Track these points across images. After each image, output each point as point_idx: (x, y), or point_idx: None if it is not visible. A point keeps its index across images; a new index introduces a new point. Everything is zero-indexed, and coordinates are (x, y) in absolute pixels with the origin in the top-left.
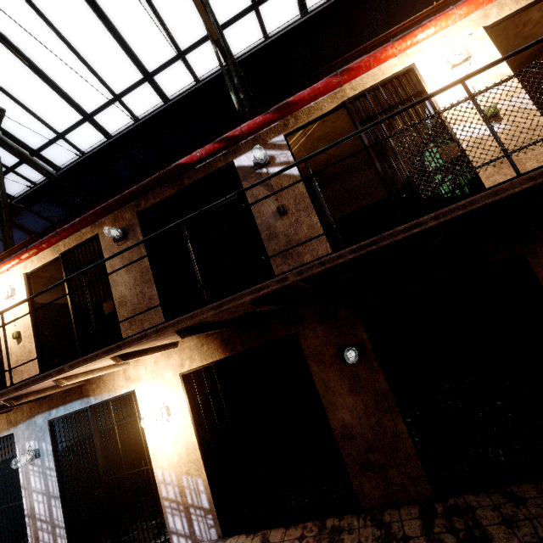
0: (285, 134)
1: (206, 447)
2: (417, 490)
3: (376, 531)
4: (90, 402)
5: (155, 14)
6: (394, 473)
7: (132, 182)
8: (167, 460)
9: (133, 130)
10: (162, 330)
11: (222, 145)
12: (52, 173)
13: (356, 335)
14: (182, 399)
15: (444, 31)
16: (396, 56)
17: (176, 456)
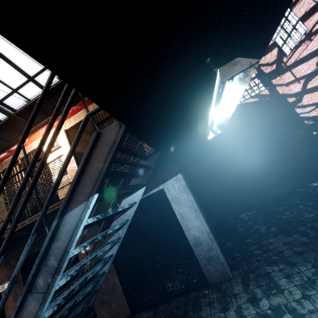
0: None
1: None
2: None
3: None
4: None
5: None
6: None
7: None
8: None
9: None
10: None
11: None
12: None
13: None
14: None
15: (52, 130)
16: (31, 143)
17: None
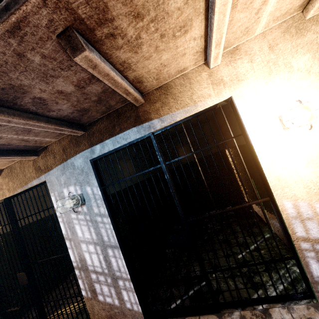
0: None
1: None
2: None
3: None
4: (152, 127)
5: None
6: None
7: None
8: (304, 186)
9: None
10: None
11: None
12: None
13: None
14: None
15: None
16: None
17: None
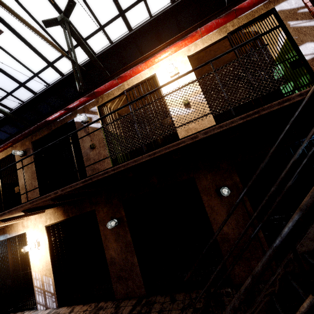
0: (98, 106)
1: (54, 263)
2: (139, 292)
3: (113, 310)
4: (7, 236)
5: (48, 35)
6: (130, 282)
7: (30, 126)
8: (37, 268)
9: (46, 91)
10: (11, 211)
11: (65, 112)
12: (7, 113)
13: (120, 213)
14: (45, 238)
15: (170, 57)
16: (145, 70)
17: (41, 266)
